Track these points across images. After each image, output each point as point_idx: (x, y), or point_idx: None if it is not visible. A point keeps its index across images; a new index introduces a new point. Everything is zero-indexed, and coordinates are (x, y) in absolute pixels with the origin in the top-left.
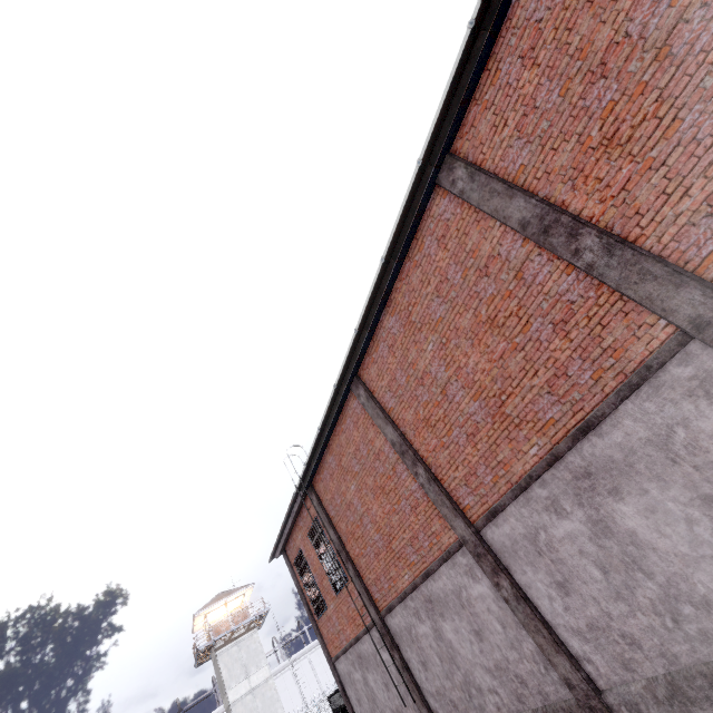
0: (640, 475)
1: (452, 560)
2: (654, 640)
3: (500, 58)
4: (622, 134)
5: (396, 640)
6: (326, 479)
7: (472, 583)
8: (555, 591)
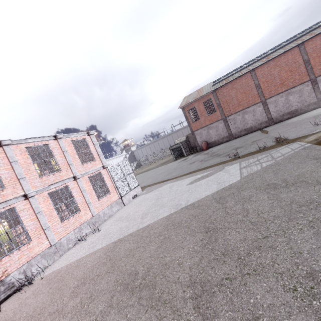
0: (295, 93)
1: (256, 105)
2: (284, 111)
3: (318, 36)
4: (320, 57)
5: (227, 121)
6: (223, 89)
7: (258, 108)
8: (274, 107)
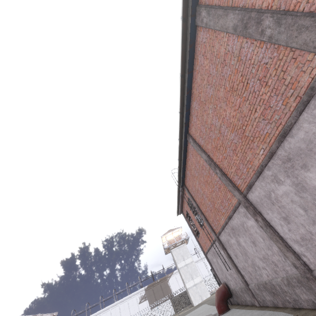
0: None
1: (238, 210)
2: None
3: None
4: None
5: (224, 246)
6: (188, 181)
7: (247, 220)
8: (283, 221)
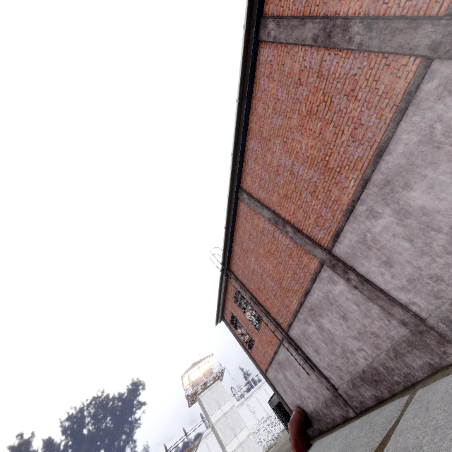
0: (419, 167)
1: (319, 278)
2: (450, 271)
3: None
4: None
5: (297, 343)
6: (237, 262)
7: (334, 286)
8: (383, 268)
